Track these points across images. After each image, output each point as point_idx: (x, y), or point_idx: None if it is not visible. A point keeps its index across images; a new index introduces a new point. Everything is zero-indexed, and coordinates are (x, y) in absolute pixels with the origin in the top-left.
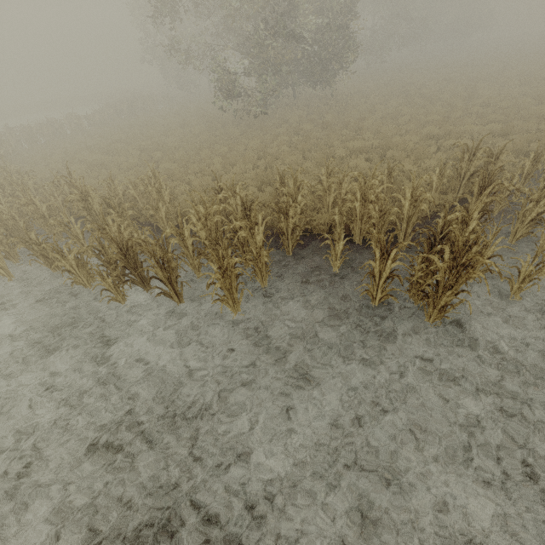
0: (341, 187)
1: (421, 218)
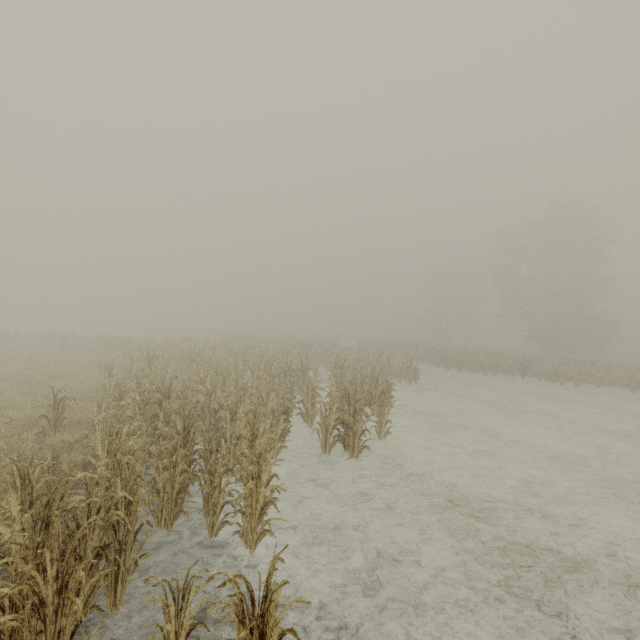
0: None
1: None
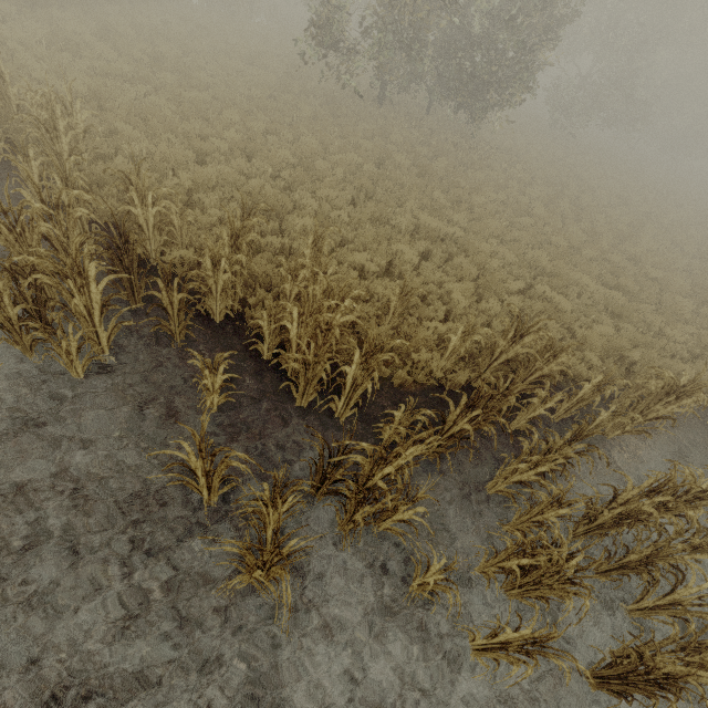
0: (318, 279)
1: (414, 382)
